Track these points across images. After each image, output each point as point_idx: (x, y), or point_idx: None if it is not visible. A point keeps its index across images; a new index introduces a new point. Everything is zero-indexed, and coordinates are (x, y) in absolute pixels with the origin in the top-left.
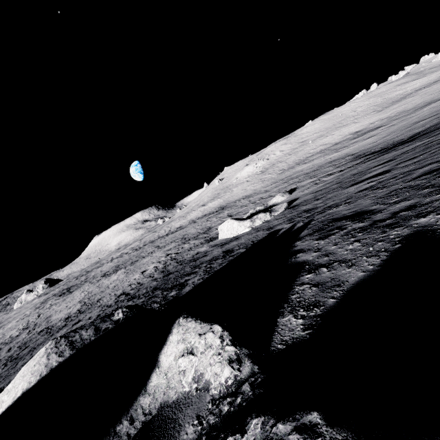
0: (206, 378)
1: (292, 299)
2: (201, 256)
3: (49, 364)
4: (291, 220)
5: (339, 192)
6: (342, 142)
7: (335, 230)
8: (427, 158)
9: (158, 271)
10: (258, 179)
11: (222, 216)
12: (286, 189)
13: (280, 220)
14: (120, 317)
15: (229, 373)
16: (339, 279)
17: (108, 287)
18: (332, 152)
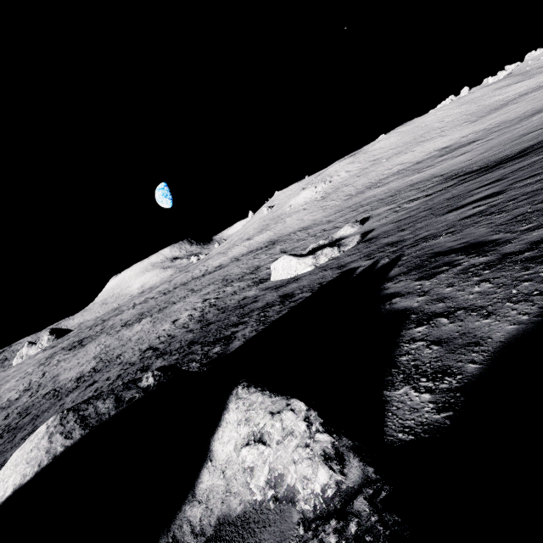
0: (289, 482)
1: (402, 362)
2: (249, 301)
3: (51, 448)
4: (370, 256)
5: (434, 221)
6: (426, 161)
7: (442, 267)
8: None
9: (194, 321)
10: (317, 206)
11: (273, 252)
12: (355, 219)
13: (354, 256)
14: (150, 384)
15: (328, 478)
16: (475, 334)
17: (131, 340)
18: (413, 173)
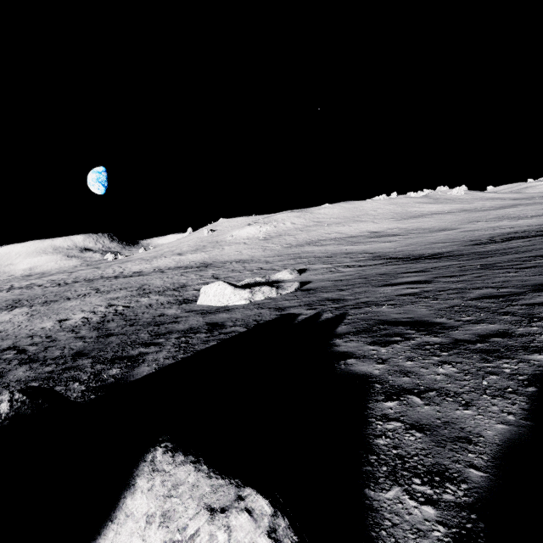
0: None
1: (381, 447)
2: (168, 320)
3: None
4: (311, 306)
5: (371, 289)
6: (359, 237)
7: (395, 337)
8: (475, 280)
9: (89, 326)
10: (258, 245)
11: (204, 275)
12: (293, 267)
13: (294, 302)
14: (1, 413)
15: None
16: (462, 427)
17: None
18: (347, 243)
